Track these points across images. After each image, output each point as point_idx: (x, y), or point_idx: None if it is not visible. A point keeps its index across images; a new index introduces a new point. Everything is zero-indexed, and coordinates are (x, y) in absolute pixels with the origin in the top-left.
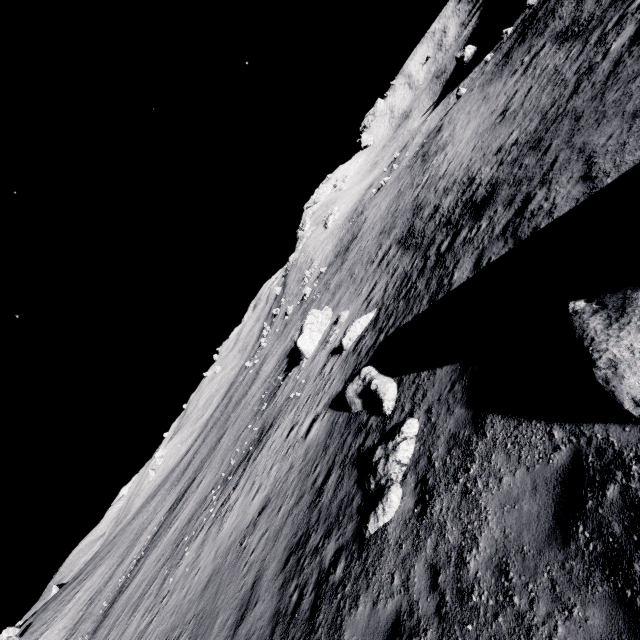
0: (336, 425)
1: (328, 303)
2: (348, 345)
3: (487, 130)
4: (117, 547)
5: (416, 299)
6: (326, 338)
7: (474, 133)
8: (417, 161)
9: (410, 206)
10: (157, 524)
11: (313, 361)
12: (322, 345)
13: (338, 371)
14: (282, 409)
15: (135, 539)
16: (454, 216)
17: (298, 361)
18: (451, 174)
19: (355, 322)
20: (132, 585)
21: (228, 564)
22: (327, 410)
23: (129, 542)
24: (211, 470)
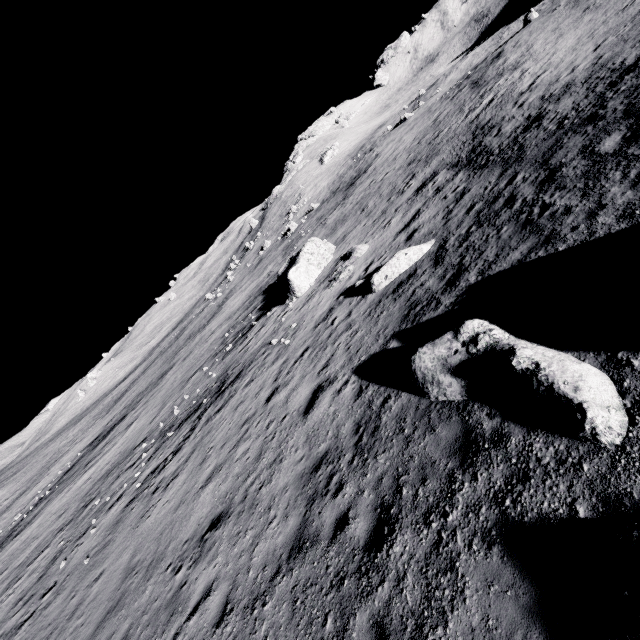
0: (383, 412)
1: (325, 238)
2: (381, 285)
3: (624, 24)
4: (25, 470)
5: (562, 218)
6: (330, 275)
7: (586, 37)
8: (463, 90)
9: (464, 129)
10: (72, 459)
11: (309, 301)
12: (323, 283)
13: (364, 320)
14: (257, 357)
15: (46, 468)
16: (609, 109)
17: (281, 300)
18: (552, 82)
19: (399, 253)
20: (23, 535)
21: (146, 602)
22: (350, 377)
23: (39, 469)
24: (147, 412)
